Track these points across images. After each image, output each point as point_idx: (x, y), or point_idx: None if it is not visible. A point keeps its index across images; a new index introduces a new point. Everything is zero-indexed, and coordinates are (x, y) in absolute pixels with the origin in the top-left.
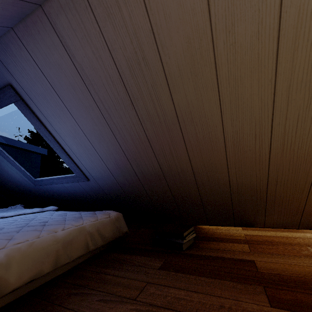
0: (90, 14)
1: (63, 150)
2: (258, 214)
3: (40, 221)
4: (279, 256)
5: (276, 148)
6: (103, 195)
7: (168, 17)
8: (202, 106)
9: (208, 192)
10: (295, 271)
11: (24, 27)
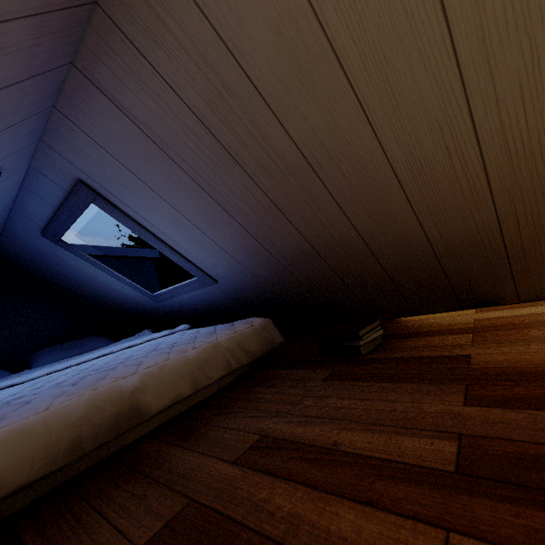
0: (131, 50)
1: (171, 249)
2: (500, 282)
3: (168, 344)
4: (520, 343)
5: (496, 161)
6: (243, 299)
7: (234, 7)
8: (336, 128)
9: (396, 263)
10: (534, 360)
11: (65, 99)
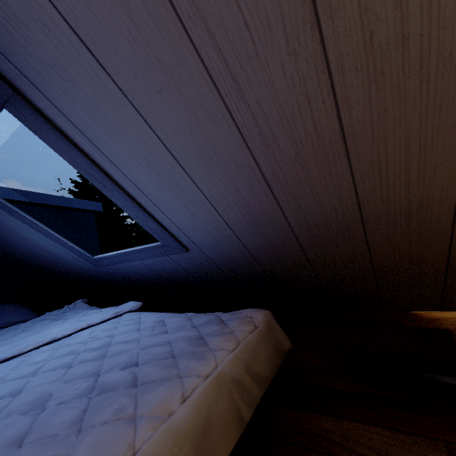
0: None
1: (131, 200)
2: None
3: (121, 361)
4: None
5: None
6: (216, 273)
7: None
8: None
9: None
10: None
11: None
